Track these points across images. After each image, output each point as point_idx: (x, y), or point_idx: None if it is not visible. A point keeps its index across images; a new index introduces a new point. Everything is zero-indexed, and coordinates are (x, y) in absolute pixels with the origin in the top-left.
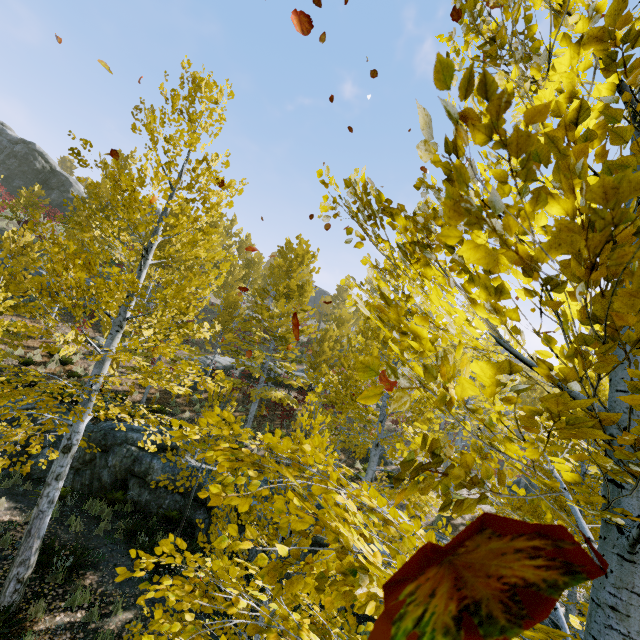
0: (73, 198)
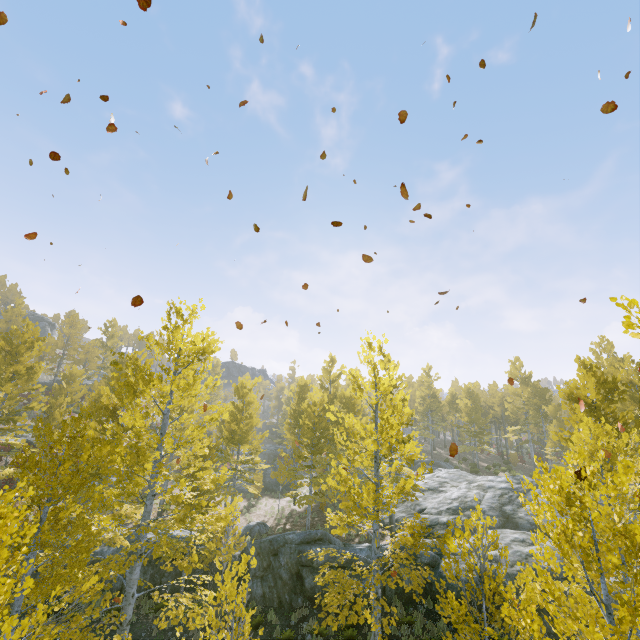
0: None
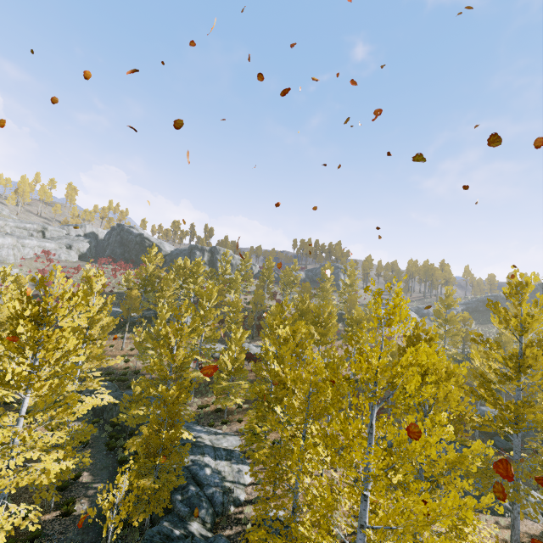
0: (164, 256)
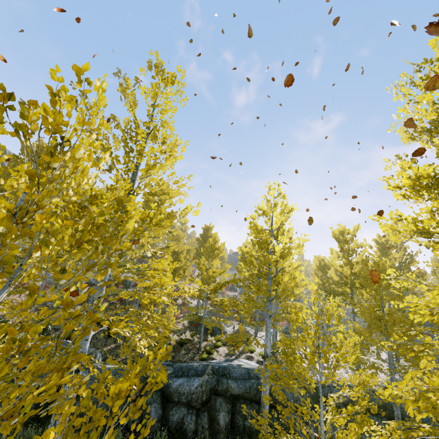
0: None
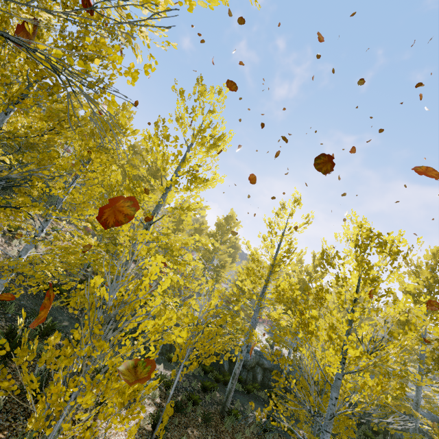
0: None
